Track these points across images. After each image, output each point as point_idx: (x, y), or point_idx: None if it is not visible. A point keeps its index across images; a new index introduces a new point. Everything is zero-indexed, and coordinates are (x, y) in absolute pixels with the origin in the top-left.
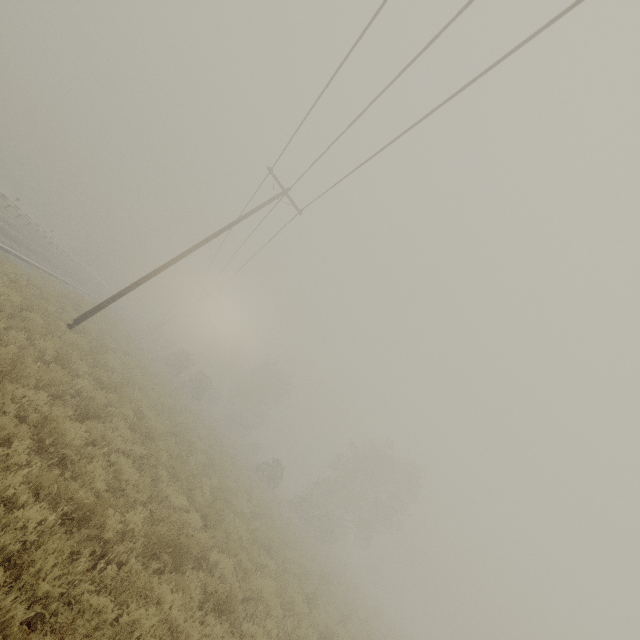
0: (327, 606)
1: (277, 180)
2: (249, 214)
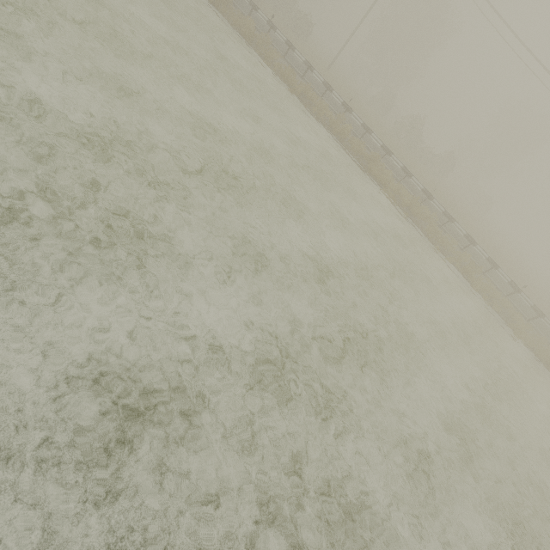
0: None
1: None
2: None
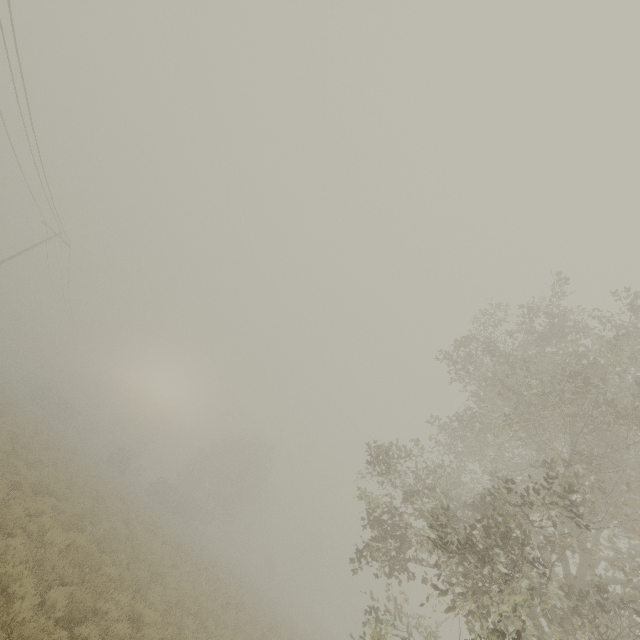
0: (75, 467)
1: (50, 228)
2: (28, 249)
